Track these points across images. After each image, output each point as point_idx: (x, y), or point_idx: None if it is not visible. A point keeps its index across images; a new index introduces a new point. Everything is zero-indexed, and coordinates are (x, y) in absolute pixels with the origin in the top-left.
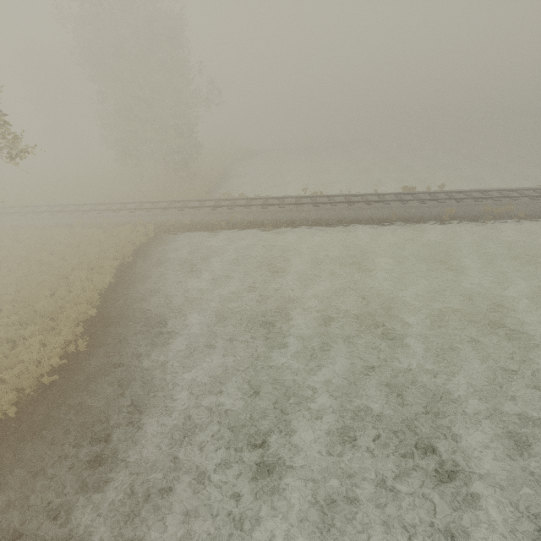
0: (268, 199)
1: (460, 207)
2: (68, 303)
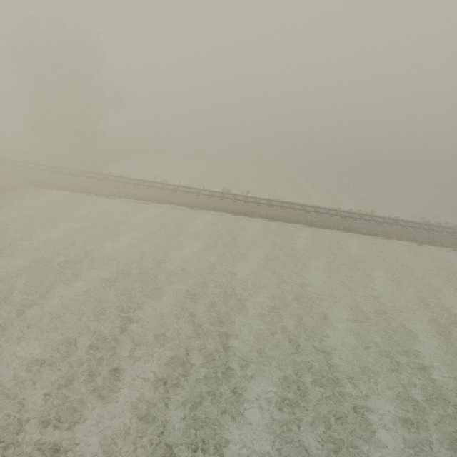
0: (121, 178)
1: (243, 206)
2: None
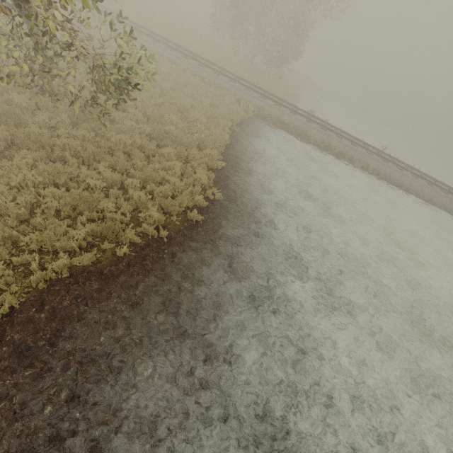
0: (355, 139)
1: None
2: (193, 141)
